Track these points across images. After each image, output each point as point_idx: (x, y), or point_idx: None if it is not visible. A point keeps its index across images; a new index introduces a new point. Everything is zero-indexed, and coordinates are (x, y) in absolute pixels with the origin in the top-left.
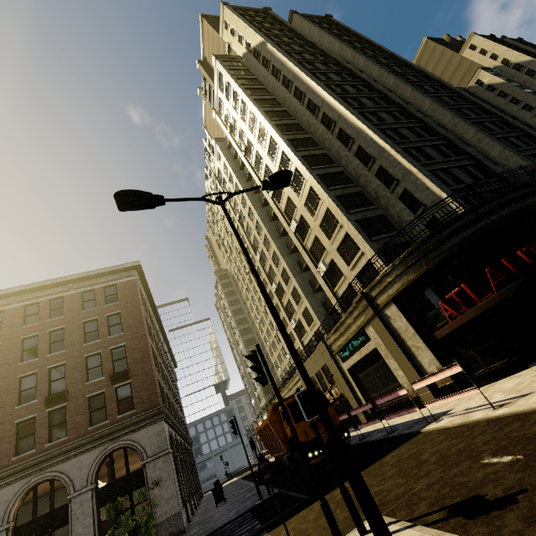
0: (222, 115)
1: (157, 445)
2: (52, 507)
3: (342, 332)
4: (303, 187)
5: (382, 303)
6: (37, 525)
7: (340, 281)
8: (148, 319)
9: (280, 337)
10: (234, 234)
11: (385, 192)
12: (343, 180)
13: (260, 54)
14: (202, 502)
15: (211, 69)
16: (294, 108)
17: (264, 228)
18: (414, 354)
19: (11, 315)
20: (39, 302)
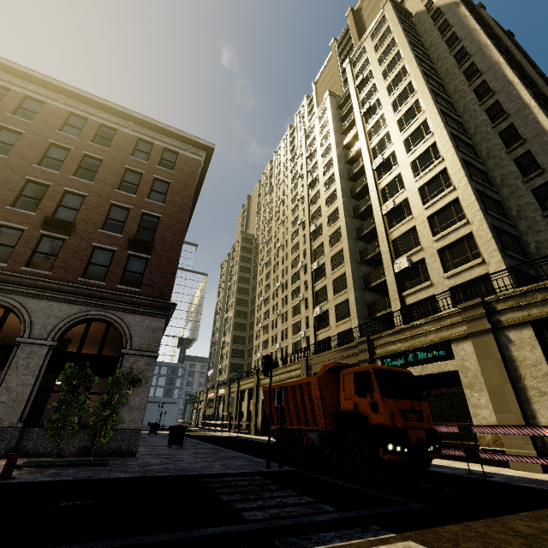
0: (357, 66)
1: (147, 342)
2: None
3: (407, 336)
4: (432, 166)
5: (510, 321)
6: None
7: (420, 286)
8: None
9: (279, 324)
10: None
11: (535, 213)
12: (485, 180)
13: (442, 16)
14: None
15: (361, 22)
16: (454, 86)
17: (340, 200)
18: (530, 399)
19: (50, 112)
20: (88, 119)
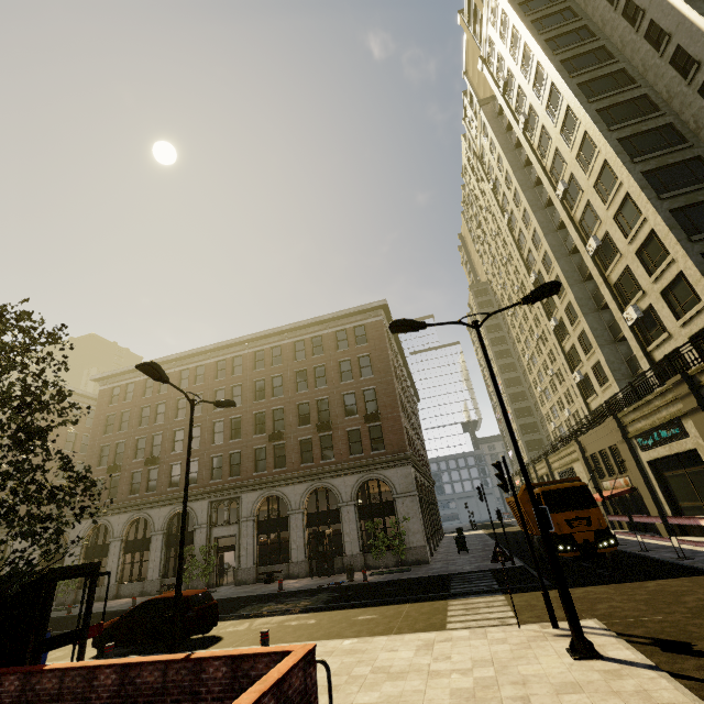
0: (492, 65)
1: (405, 486)
2: (328, 507)
3: (644, 413)
4: (614, 190)
5: None
6: (320, 516)
7: (659, 339)
8: (394, 359)
9: (557, 385)
10: (487, 364)
11: None
12: (696, 174)
13: None
14: (443, 542)
15: None
16: (619, 38)
17: (544, 241)
18: None
19: (286, 350)
20: (304, 340)
